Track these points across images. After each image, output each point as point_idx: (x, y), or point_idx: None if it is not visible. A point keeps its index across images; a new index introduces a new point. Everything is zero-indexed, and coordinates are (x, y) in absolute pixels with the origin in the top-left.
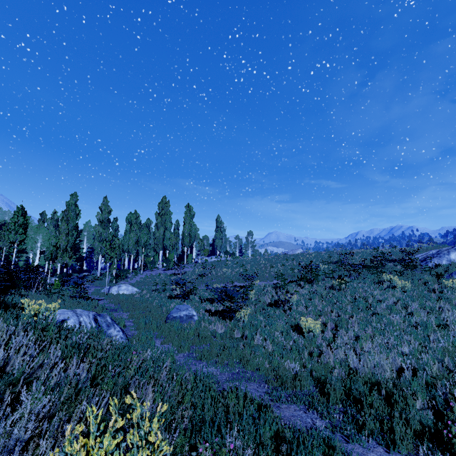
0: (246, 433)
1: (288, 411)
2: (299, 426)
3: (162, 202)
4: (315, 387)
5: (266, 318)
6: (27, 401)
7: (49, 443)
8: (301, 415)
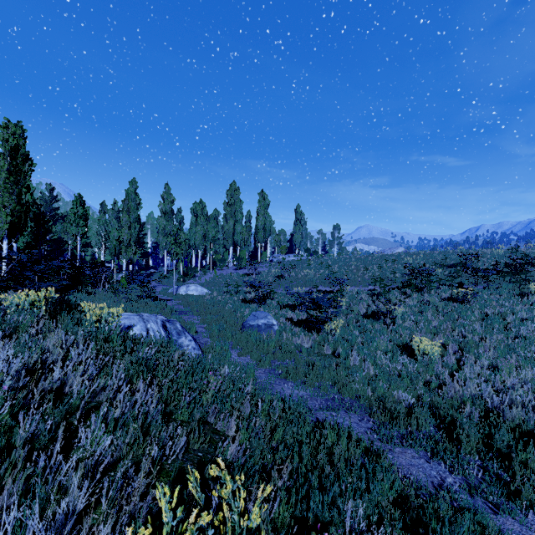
0: (365, 500)
1: (404, 457)
2: (422, 481)
3: (230, 189)
4: (436, 428)
5: (361, 332)
6: (87, 438)
7: (111, 515)
8: (423, 464)
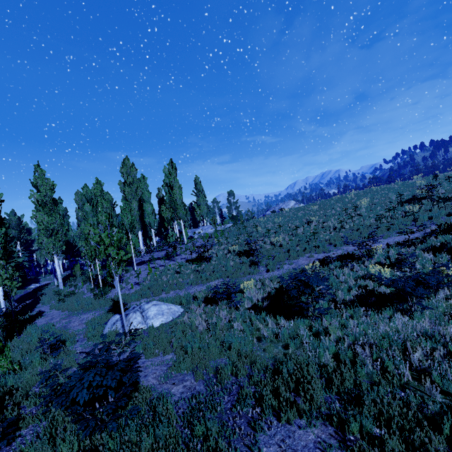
0: None
1: None
2: None
3: (125, 166)
4: None
5: None
6: None
7: None
8: None
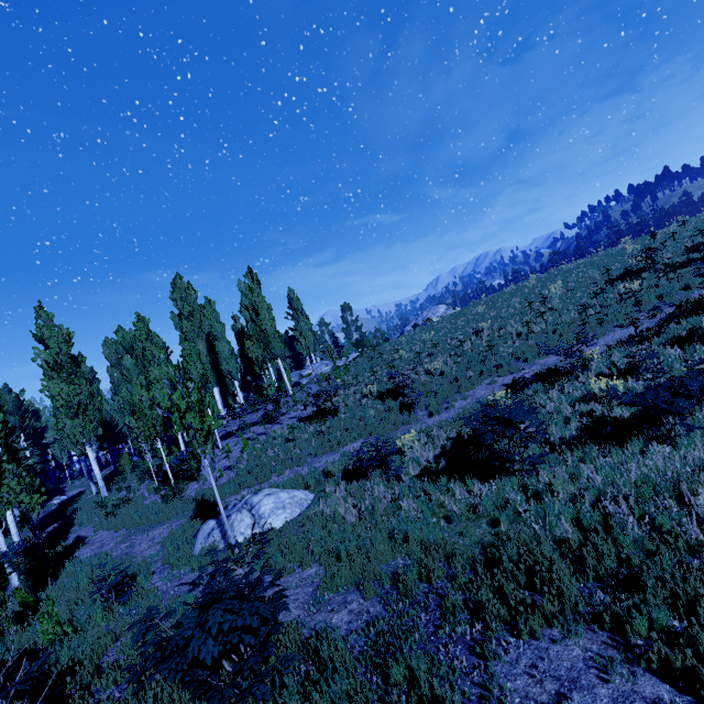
0: None
1: None
2: None
3: (177, 289)
4: None
5: None
6: None
7: None
8: None
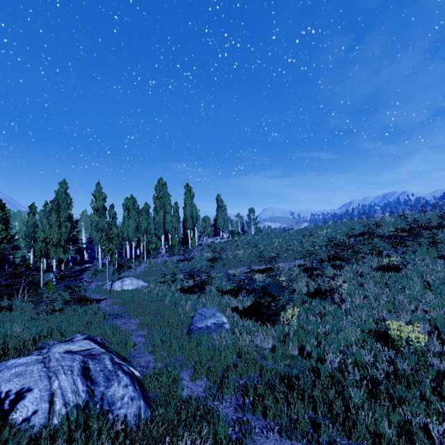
0: None
1: None
2: None
3: (158, 184)
4: None
5: (314, 315)
6: None
7: None
8: None
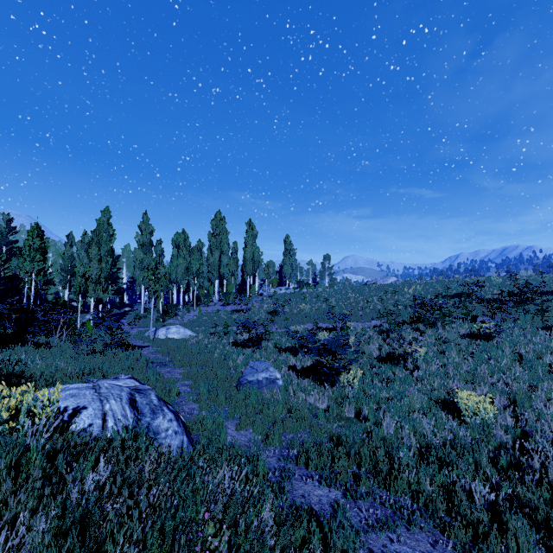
0: None
1: None
2: None
3: (215, 219)
4: (541, 548)
5: (381, 381)
6: None
7: None
8: None
